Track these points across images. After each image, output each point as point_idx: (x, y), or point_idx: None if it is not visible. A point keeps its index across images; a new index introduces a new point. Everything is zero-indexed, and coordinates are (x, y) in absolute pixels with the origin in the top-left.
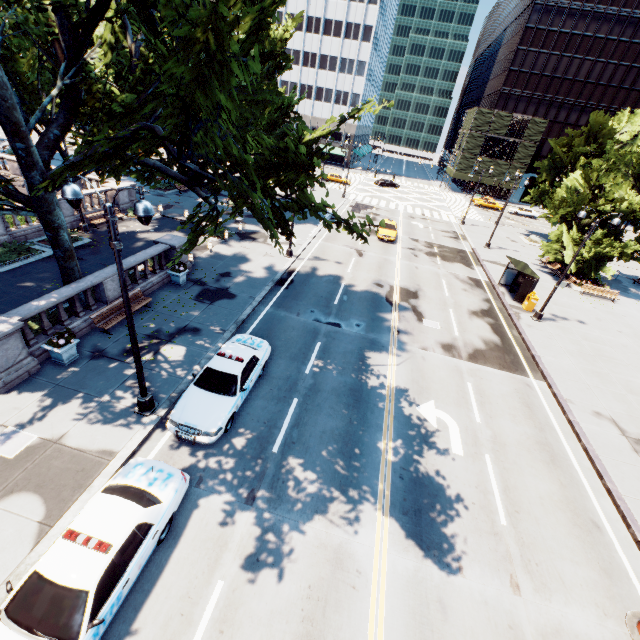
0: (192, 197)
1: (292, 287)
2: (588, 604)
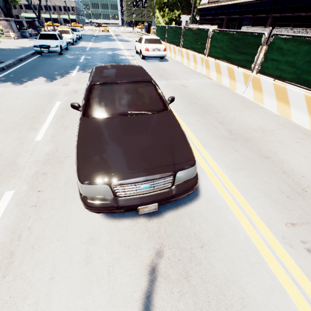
0: None
1: None
2: None
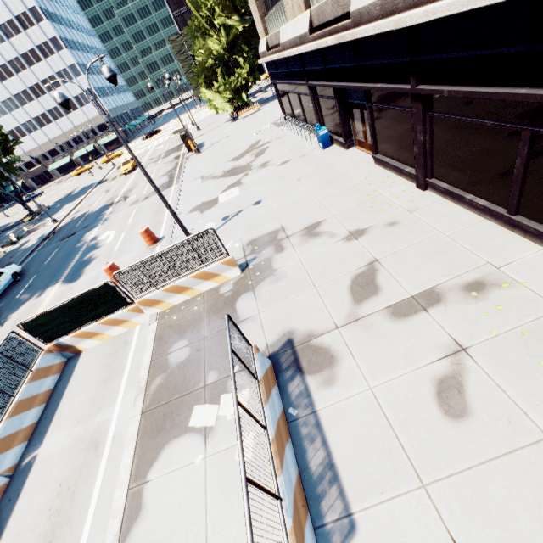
0: (2, 236)
1: (53, 236)
2: (135, 250)
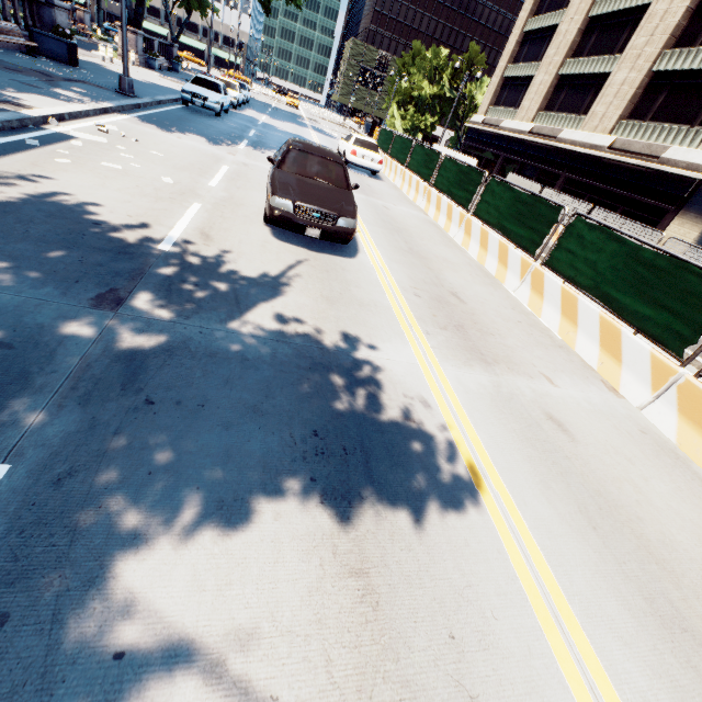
0: None
1: None
2: None
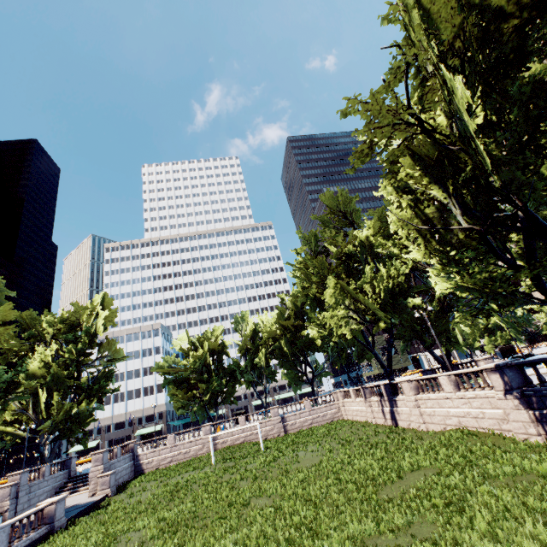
0: None
1: None
2: None
